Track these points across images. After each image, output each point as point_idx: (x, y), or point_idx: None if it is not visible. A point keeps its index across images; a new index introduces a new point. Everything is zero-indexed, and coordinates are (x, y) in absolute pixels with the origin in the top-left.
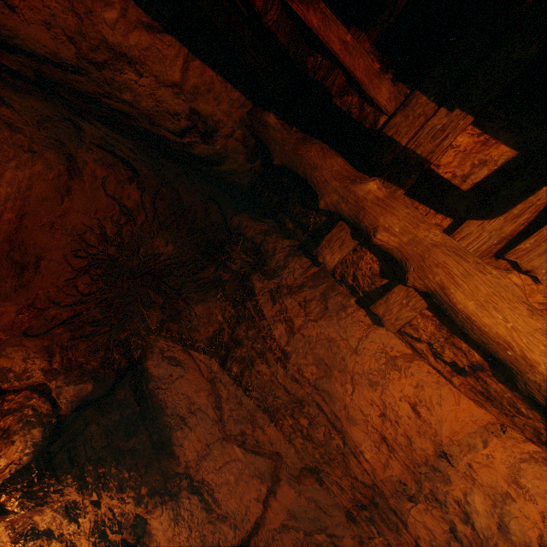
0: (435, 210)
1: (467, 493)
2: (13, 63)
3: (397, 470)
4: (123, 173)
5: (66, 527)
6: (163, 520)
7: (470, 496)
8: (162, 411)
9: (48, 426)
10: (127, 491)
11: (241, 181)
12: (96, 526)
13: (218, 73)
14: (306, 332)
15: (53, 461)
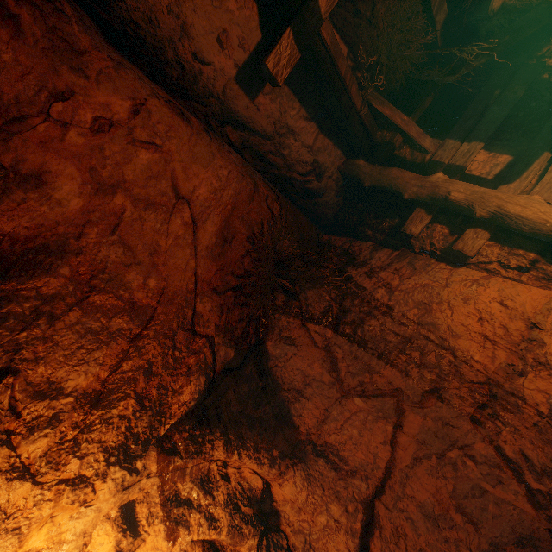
0: None
1: None
2: (236, 137)
3: (503, 356)
4: (273, 195)
5: (202, 499)
6: (296, 479)
7: None
8: (280, 387)
9: (208, 378)
10: (262, 452)
11: (328, 211)
12: (229, 498)
13: (331, 141)
14: (403, 287)
15: (207, 413)
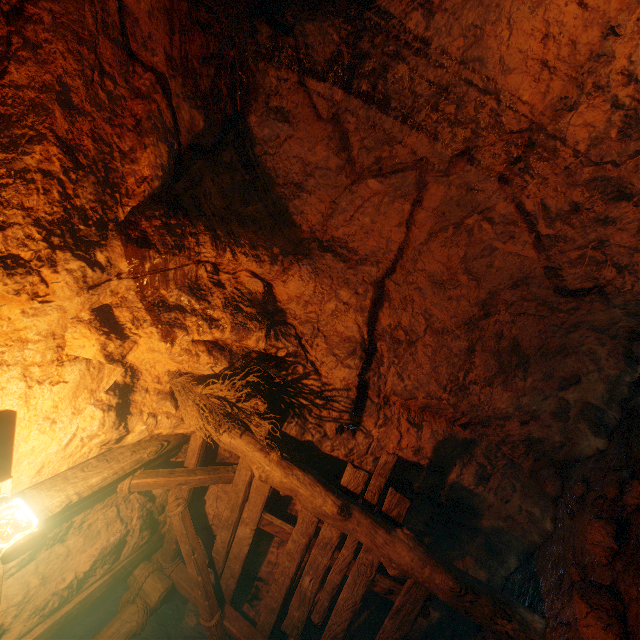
0: None
1: (631, 55)
2: None
3: (558, 89)
4: None
5: (196, 305)
6: (303, 274)
7: (635, 54)
8: (273, 182)
9: (171, 151)
10: (260, 250)
11: None
12: (227, 302)
13: None
14: (449, 4)
15: (181, 202)
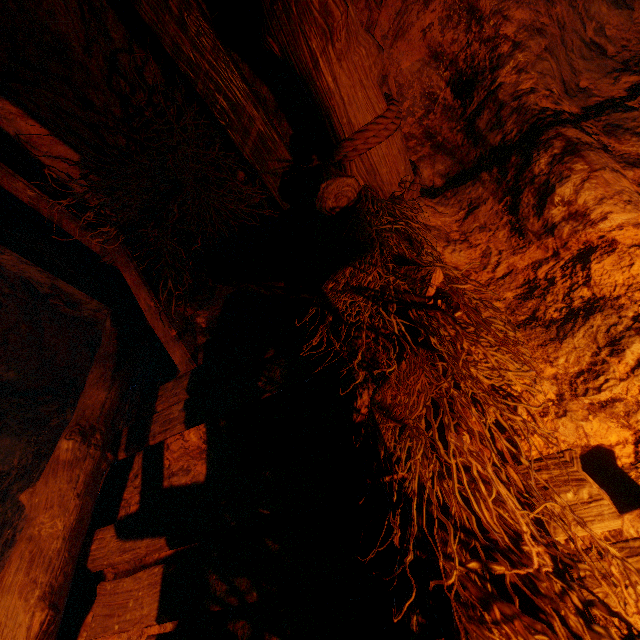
0: (142, 488)
1: None
2: None
3: None
4: None
5: None
6: None
7: None
8: None
9: None
10: None
11: None
12: None
13: None
14: None
15: None
